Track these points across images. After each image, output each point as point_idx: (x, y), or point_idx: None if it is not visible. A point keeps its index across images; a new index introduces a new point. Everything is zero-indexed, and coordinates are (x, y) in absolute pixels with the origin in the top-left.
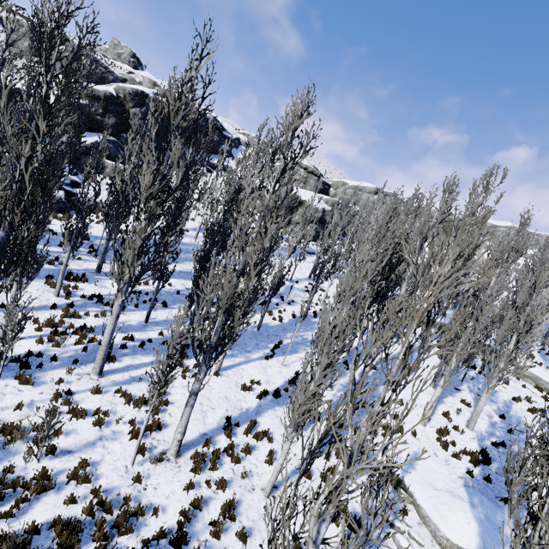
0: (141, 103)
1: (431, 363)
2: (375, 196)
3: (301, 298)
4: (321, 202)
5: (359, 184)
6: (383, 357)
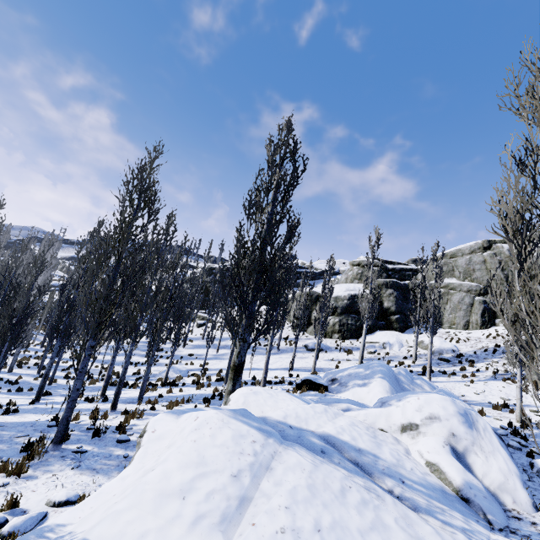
0: (210, 274)
1: (46, 418)
2: (484, 253)
3: (162, 377)
4: (351, 289)
5: (450, 250)
6: (41, 406)
